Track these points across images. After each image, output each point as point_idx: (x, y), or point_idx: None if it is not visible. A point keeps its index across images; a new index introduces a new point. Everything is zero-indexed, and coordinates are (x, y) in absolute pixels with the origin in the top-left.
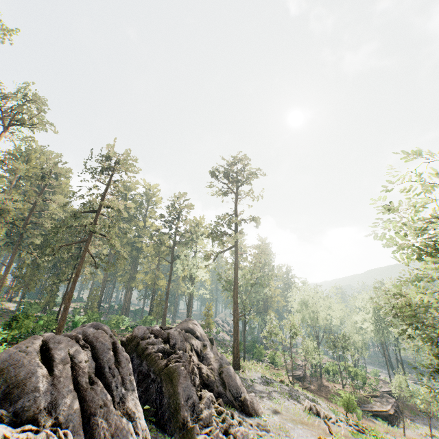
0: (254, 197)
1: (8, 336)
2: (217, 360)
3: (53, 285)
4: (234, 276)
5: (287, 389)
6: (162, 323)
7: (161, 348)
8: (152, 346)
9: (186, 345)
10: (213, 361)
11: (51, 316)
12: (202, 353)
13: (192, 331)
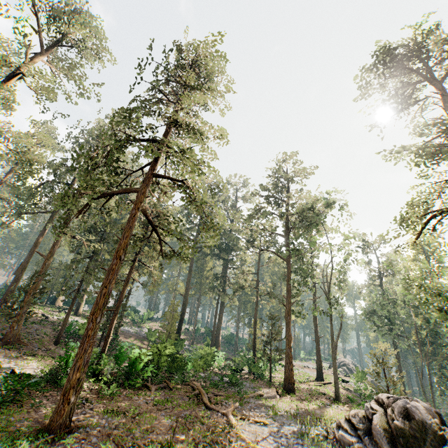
0: None
1: None
2: None
3: None
4: None
5: None
6: (285, 372)
7: None
8: None
9: None
10: None
11: None
12: None
13: None
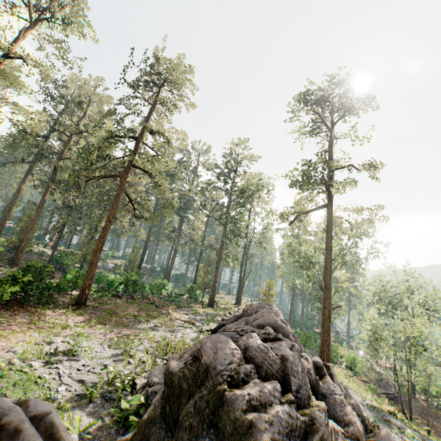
0: (358, 137)
1: (4, 293)
2: (356, 410)
3: (88, 234)
4: (327, 249)
5: (416, 436)
6: (210, 296)
7: (283, 416)
8: (264, 415)
9: (307, 380)
10: (352, 414)
11: (80, 271)
12: (321, 387)
13: (282, 330)
